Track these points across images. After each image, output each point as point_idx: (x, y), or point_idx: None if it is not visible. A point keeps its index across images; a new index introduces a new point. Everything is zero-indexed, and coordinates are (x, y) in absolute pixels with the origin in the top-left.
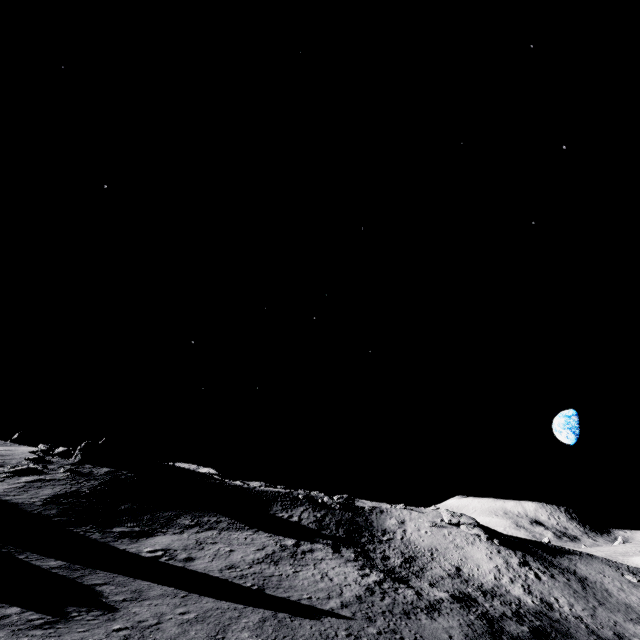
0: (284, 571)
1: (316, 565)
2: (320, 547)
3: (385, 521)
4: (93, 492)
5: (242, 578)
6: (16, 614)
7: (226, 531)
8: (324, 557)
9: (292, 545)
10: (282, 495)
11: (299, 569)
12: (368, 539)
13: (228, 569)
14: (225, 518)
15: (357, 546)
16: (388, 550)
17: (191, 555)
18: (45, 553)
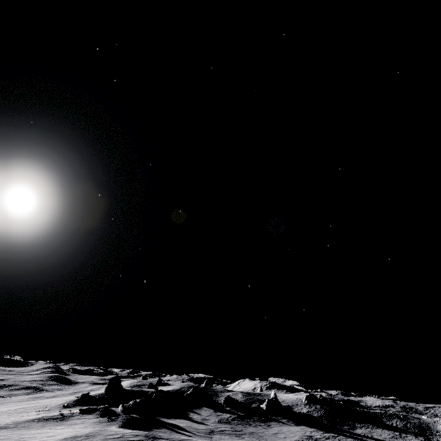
0: (400, 440)
1: (409, 440)
2: (409, 435)
3: (437, 426)
4: (325, 415)
5: (389, 440)
6: (358, 440)
7: (373, 428)
8: (412, 438)
9: (398, 434)
10: (383, 414)
11: (404, 440)
12: (429, 434)
13: (384, 438)
14: (369, 424)
15: (424, 436)
16: (439, 438)
17: (371, 435)
18: (342, 432)
